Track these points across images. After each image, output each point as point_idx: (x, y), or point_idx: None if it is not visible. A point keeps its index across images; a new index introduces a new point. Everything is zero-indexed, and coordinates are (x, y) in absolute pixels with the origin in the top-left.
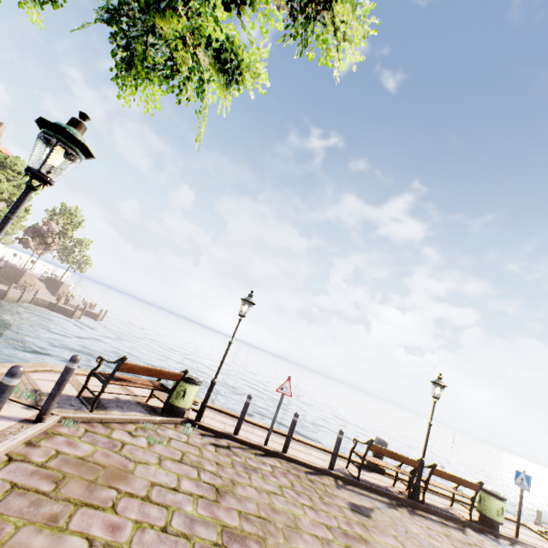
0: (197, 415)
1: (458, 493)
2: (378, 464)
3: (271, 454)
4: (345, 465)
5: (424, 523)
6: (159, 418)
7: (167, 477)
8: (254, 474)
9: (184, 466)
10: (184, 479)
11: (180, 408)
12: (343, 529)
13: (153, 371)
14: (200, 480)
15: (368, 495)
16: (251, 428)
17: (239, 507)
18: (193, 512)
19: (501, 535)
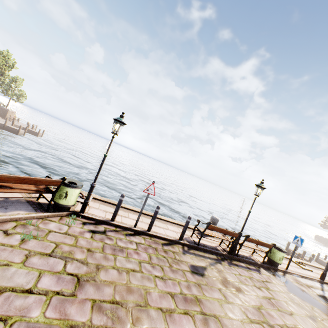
0: (81, 209)
1: (259, 249)
2: (212, 236)
3: (139, 233)
4: (190, 234)
5: (237, 271)
6: (43, 214)
7: (26, 277)
8: (120, 255)
9: (52, 259)
10: (46, 275)
11: (63, 206)
12: (184, 294)
13: (27, 179)
14: (64, 273)
15: (204, 255)
16: (127, 213)
17: (95, 295)
18: (38, 318)
19: (278, 269)
